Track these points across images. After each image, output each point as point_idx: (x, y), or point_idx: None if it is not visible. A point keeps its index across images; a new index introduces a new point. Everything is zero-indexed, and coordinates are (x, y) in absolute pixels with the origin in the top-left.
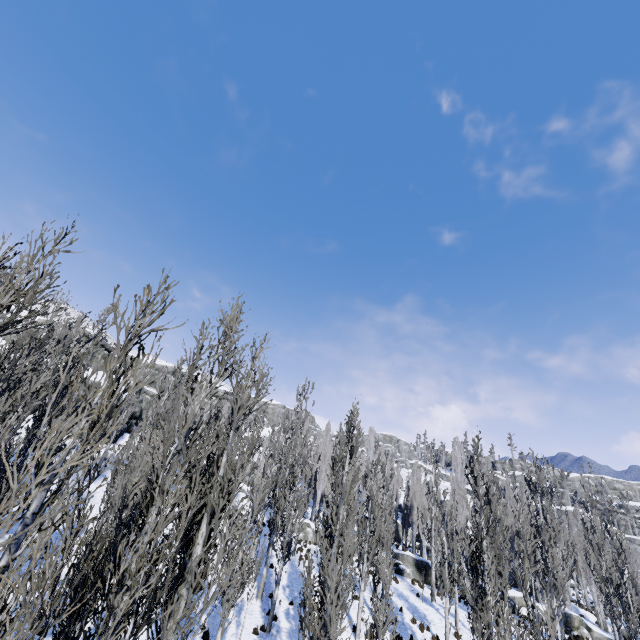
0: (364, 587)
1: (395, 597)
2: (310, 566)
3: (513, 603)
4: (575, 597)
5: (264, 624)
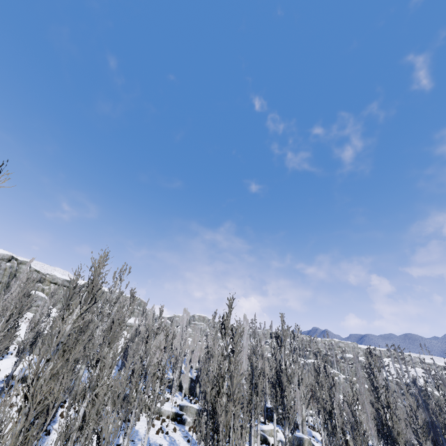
0: (127, 442)
1: None
2: None
3: (266, 435)
4: (312, 423)
5: None
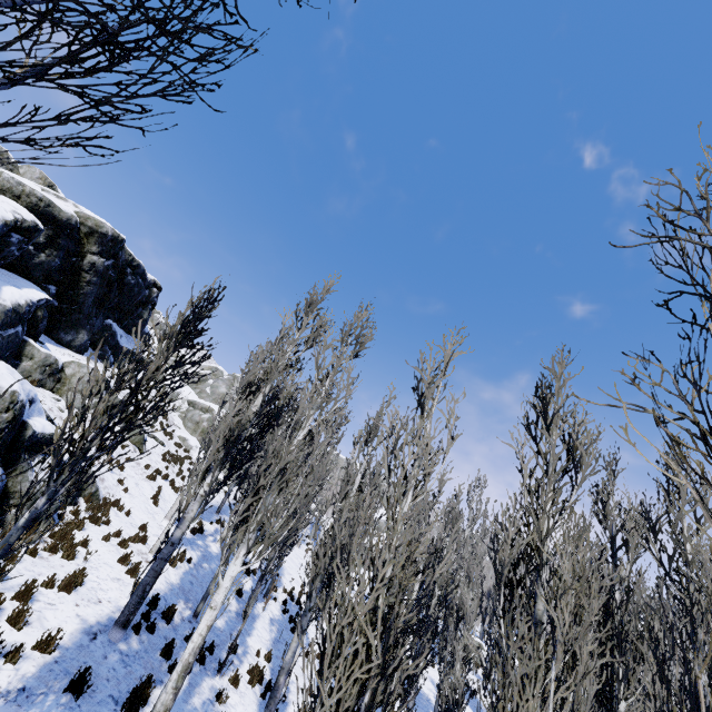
0: None
1: None
2: None
3: None
4: None
5: None
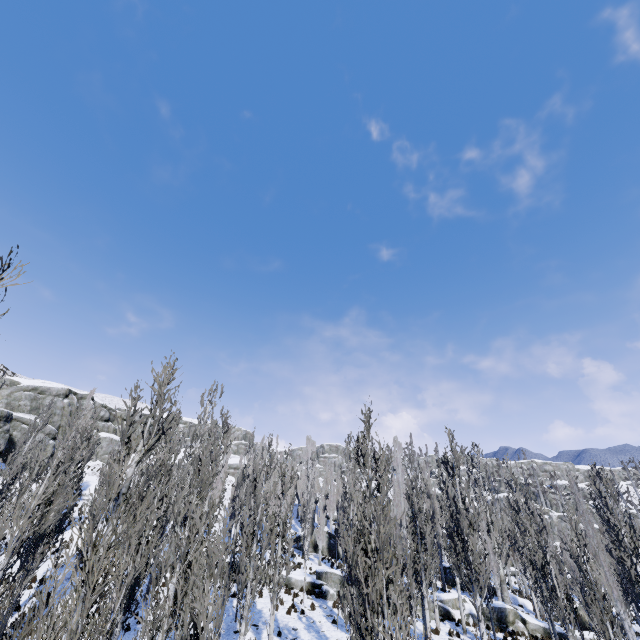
0: (245, 629)
1: (304, 630)
2: (23, 633)
3: (447, 607)
4: (517, 585)
5: None
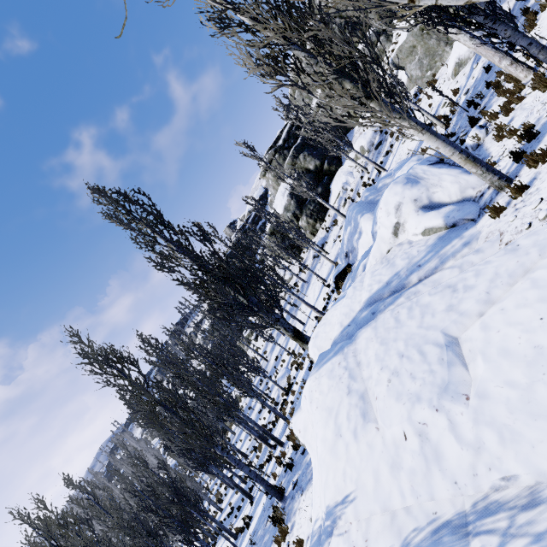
0: None
1: None
2: None
3: None
4: None
5: (236, 530)
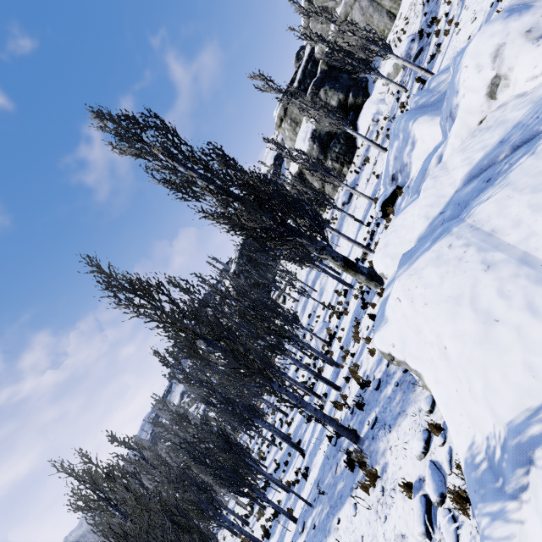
0: None
1: None
2: None
3: None
4: None
5: (287, 484)
